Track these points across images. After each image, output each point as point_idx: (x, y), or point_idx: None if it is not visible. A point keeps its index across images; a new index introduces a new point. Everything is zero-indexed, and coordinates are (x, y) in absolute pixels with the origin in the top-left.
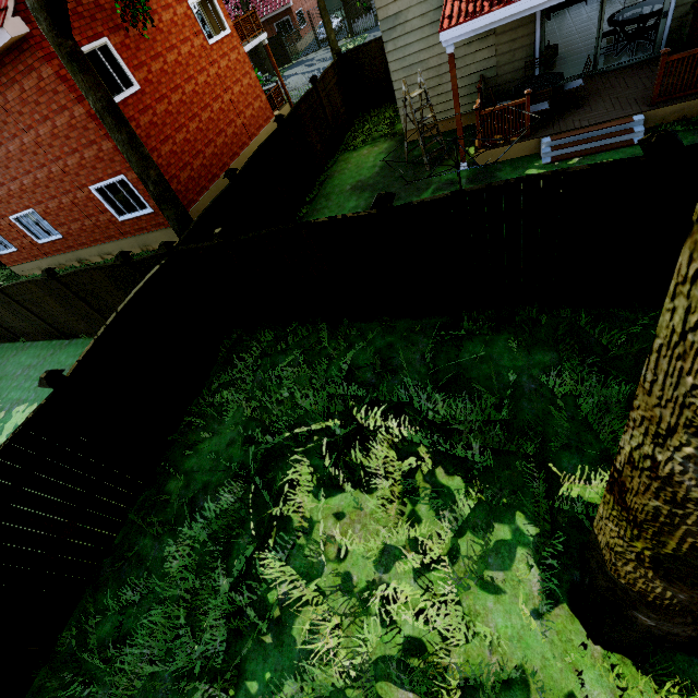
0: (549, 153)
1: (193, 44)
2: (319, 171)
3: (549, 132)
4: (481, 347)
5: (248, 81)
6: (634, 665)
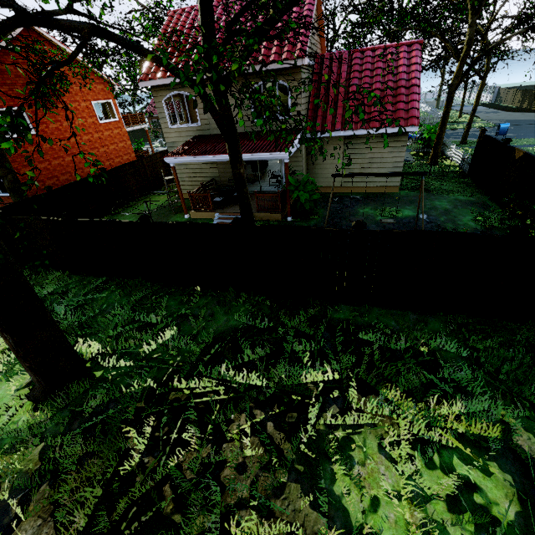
0: (216, 220)
1: (87, 120)
2: (130, 200)
3: (220, 211)
4: (108, 293)
5: (123, 144)
6: (33, 405)
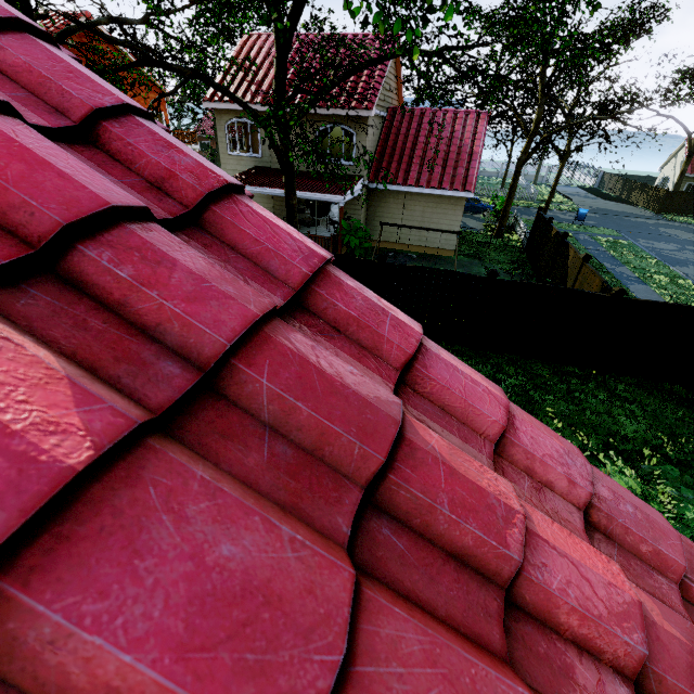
0: None
1: None
2: None
3: None
4: None
5: None
6: None
